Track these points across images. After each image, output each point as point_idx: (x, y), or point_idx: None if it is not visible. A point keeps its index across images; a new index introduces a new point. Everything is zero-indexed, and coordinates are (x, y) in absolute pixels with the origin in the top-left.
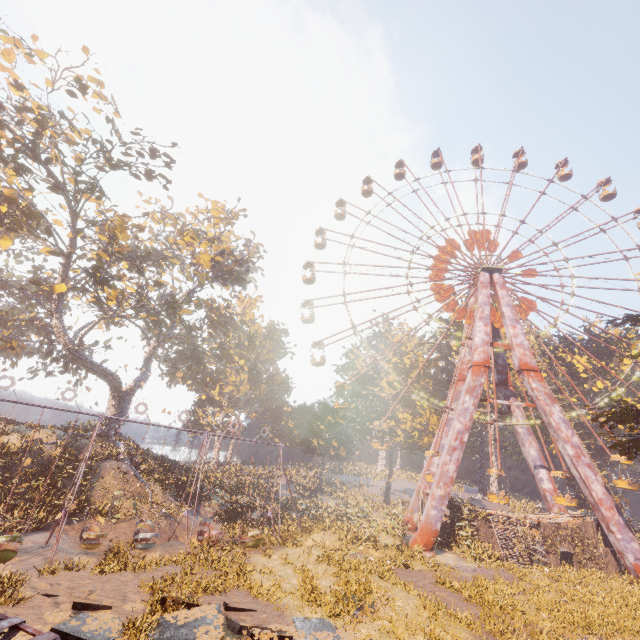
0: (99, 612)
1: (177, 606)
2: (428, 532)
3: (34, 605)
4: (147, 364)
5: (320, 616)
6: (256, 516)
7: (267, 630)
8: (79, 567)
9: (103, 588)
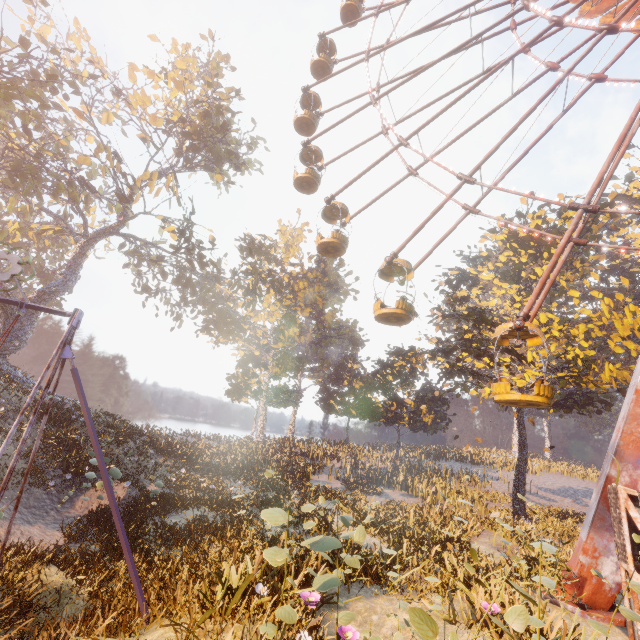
0: None
1: None
2: None
3: None
4: (69, 269)
5: None
6: (184, 520)
7: None
8: None
9: None
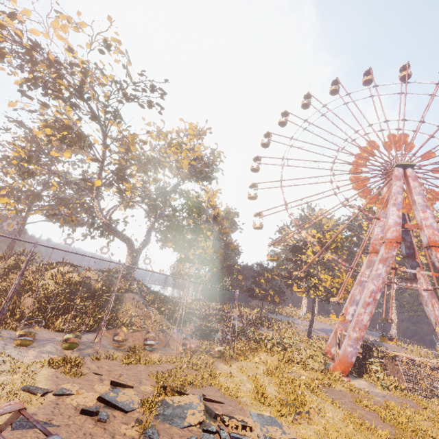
0: (126, 389)
1: (173, 393)
2: (345, 363)
3: (89, 379)
4: (149, 233)
5: (269, 414)
6: (218, 337)
7: (233, 419)
8: (113, 357)
9: (127, 373)
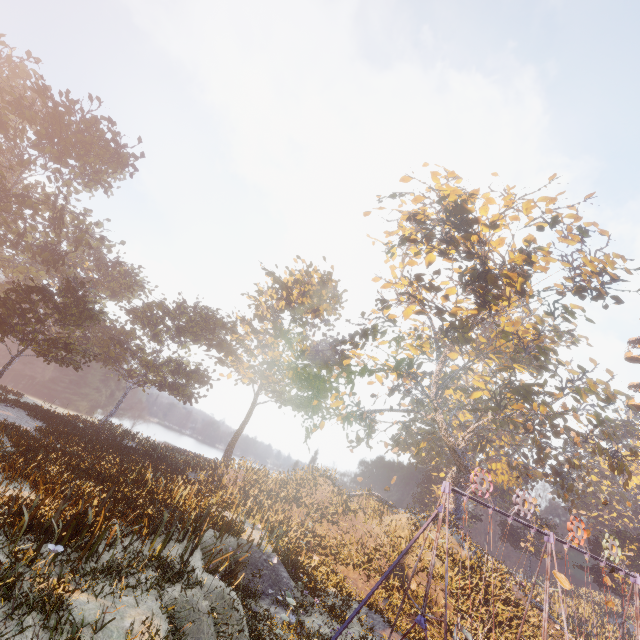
0: None
1: None
2: None
3: None
4: (465, 454)
5: None
6: None
7: None
8: None
9: None
